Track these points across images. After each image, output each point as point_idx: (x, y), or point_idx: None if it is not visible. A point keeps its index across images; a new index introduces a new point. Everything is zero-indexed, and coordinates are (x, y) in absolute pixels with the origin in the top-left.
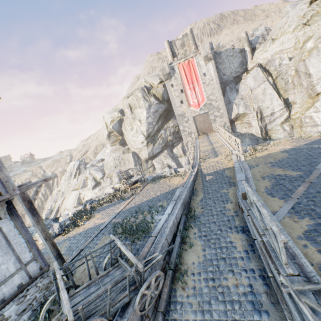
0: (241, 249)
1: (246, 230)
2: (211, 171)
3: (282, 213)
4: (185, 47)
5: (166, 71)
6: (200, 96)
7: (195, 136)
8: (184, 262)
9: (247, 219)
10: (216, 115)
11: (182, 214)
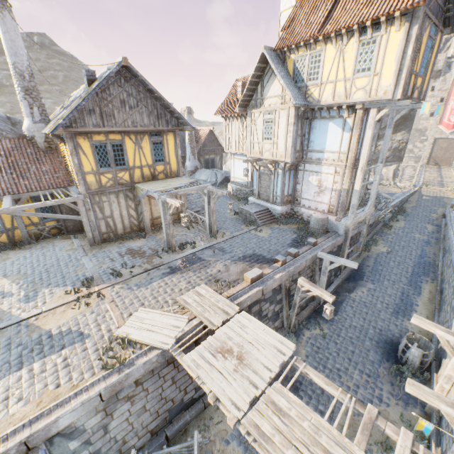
0: (430, 230)
1: (438, 226)
2: (430, 195)
3: None
4: None
5: (437, 68)
6: None
7: (421, 163)
8: (390, 224)
9: (443, 221)
10: None
11: (395, 207)
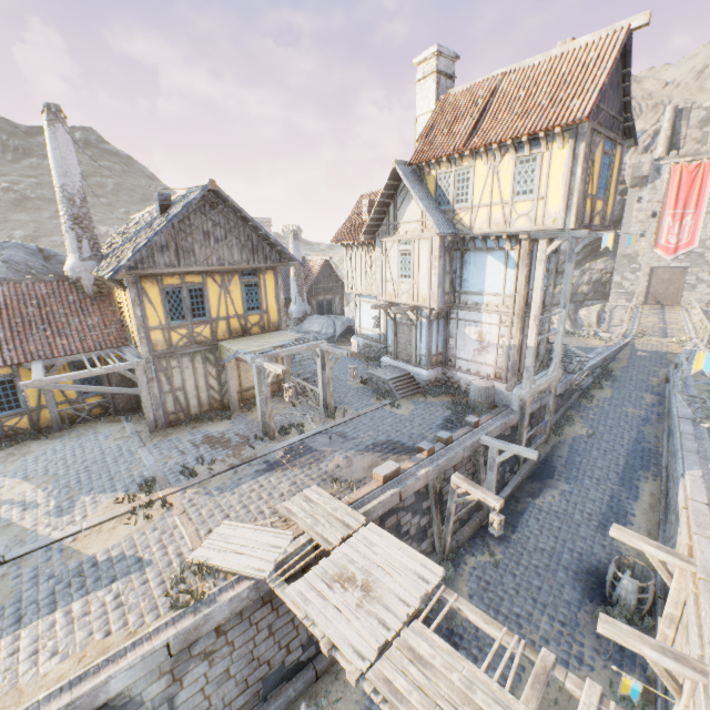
0: (649, 401)
1: (661, 395)
2: (648, 349)
3: (702, 382)
4: (709, 127)
5: (642, 172)
6: (688, 234)
7: (636, 301)
8: (591, 394)
9: (667, 388)
10: (703, 279)
11: (597, 368)
